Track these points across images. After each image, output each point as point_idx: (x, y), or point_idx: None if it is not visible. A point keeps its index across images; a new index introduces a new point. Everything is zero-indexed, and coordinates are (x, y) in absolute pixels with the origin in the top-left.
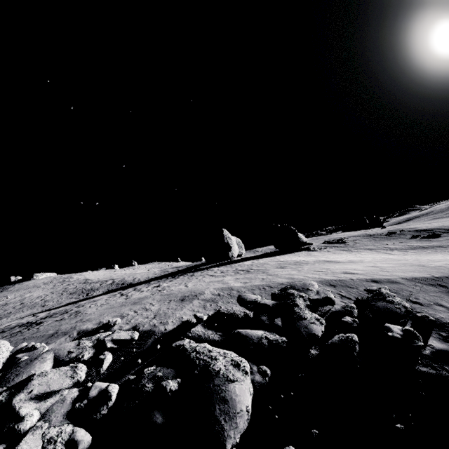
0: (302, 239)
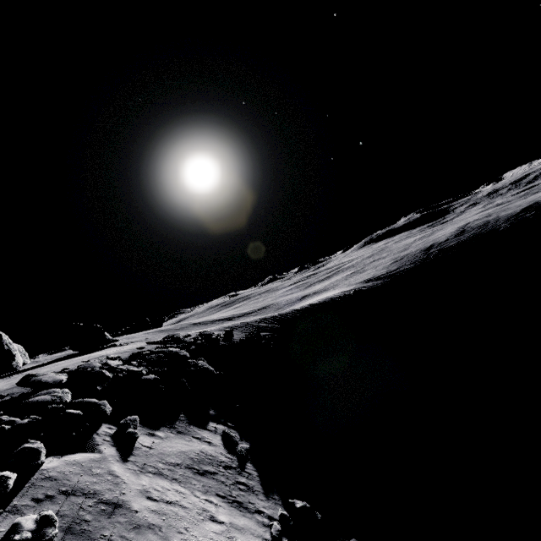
0: (109, 336)
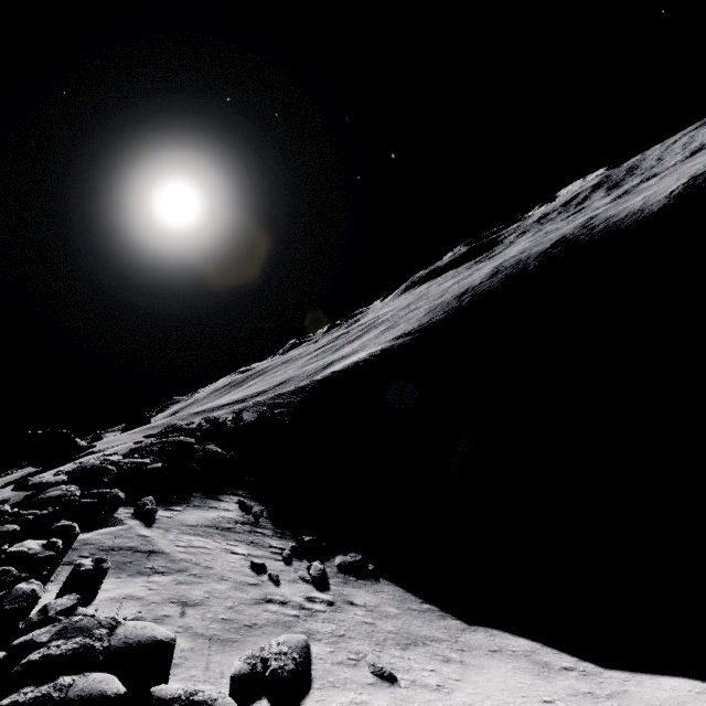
0: (82, 443)
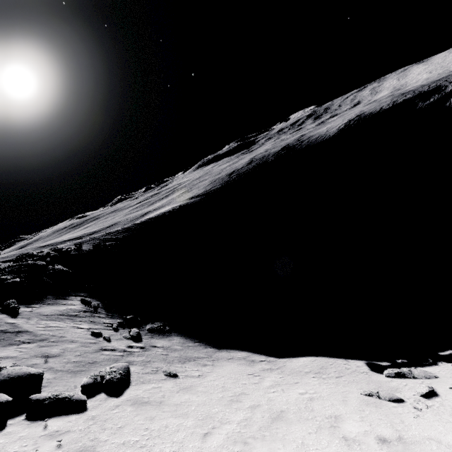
0: None
